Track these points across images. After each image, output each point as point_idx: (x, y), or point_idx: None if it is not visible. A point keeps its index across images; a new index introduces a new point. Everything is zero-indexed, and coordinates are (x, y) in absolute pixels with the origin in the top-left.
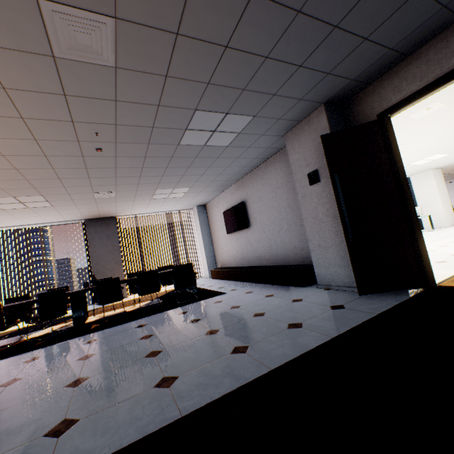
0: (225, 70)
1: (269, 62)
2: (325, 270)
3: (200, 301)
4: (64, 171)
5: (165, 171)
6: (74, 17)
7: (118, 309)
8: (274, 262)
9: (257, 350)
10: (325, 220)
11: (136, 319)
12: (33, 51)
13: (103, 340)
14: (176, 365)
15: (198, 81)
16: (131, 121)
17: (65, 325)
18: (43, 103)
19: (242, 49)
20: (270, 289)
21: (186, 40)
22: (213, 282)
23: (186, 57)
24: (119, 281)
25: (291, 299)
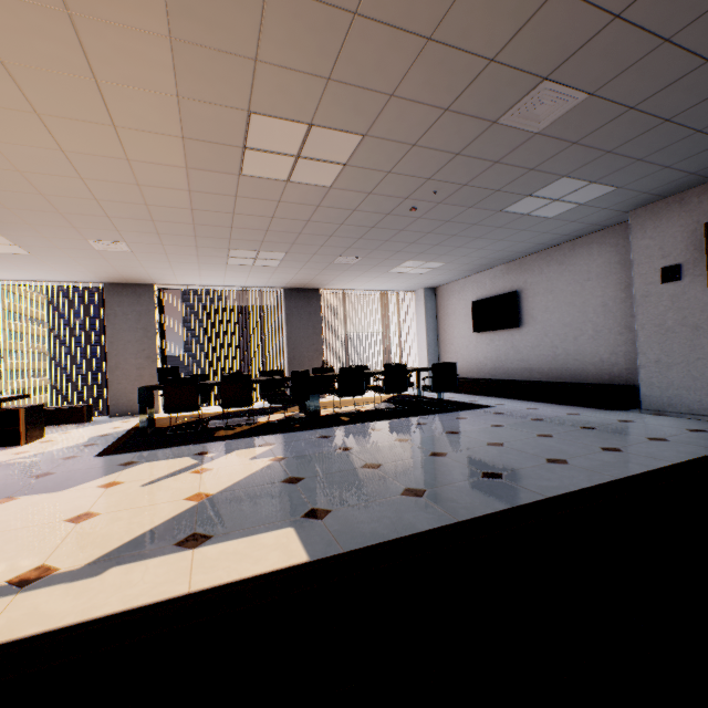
0: (640, 141)
1: (696, 135)
2: (660, 392)
3: (466, 410)
4: (347, 228)
5: (446, 239)
6: (555, 93)
7: (342, 407)
8: (557, 378)
9: (635, 451)
10: (676, 330)
11: (400, 418)
12: (483, 117)
13: (392, 431)
14: (546, 453)
15: (600, 149)
16: (483, 183)
17: (293, 415)
18: (427, 160)
19: (680, 123)
20: (564, 409)
21: (634, 113)
22: (447, 394)
23: (615, 128)
24: (362, 372)
25: (614, 419)
